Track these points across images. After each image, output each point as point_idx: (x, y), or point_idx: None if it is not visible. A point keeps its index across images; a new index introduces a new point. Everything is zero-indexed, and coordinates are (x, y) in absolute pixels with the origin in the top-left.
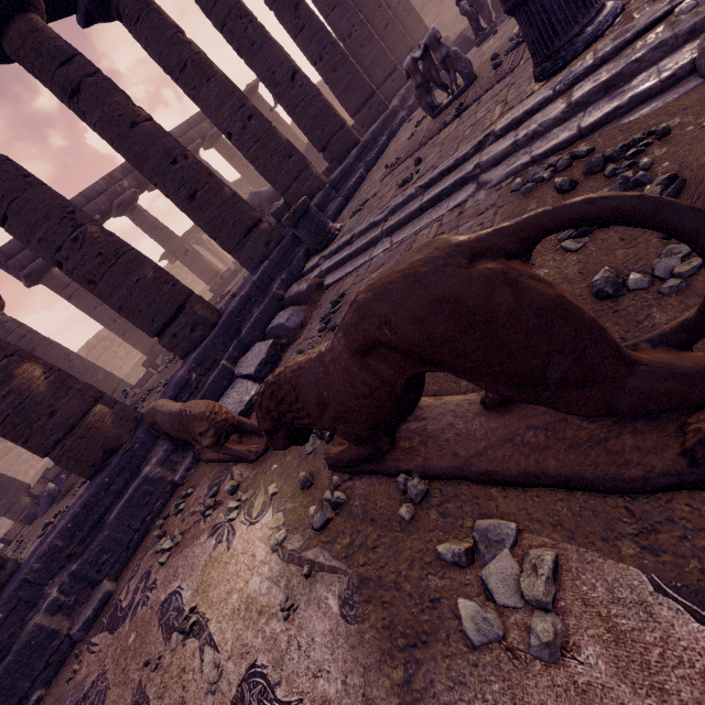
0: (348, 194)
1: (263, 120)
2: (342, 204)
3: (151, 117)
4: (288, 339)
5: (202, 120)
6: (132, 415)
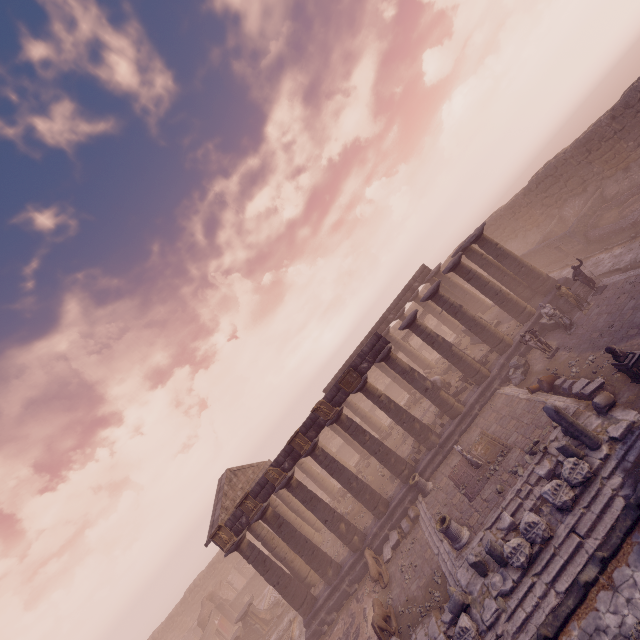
0: (445, 454)
1: (409, 422)
2: (441, 460)
3: (369, 437)
4: (404, 535)
5: (406, 292)
6: (362, 539)
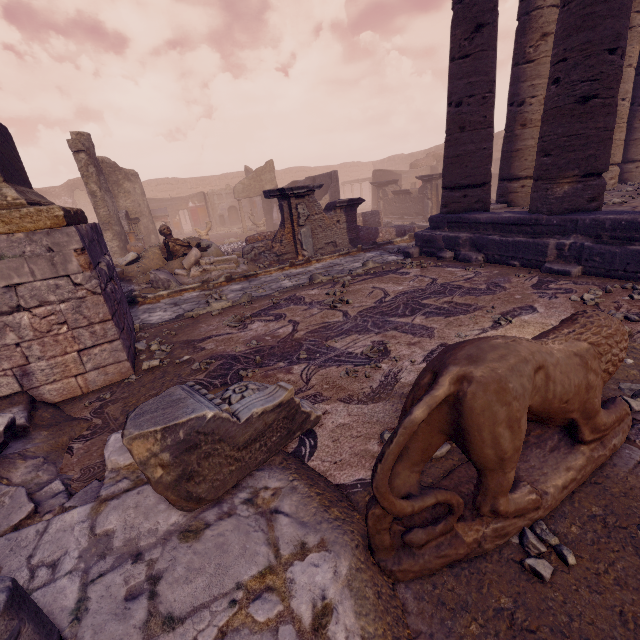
0: None
1: None
2: None
3: None
4: None
5: None
6: None
